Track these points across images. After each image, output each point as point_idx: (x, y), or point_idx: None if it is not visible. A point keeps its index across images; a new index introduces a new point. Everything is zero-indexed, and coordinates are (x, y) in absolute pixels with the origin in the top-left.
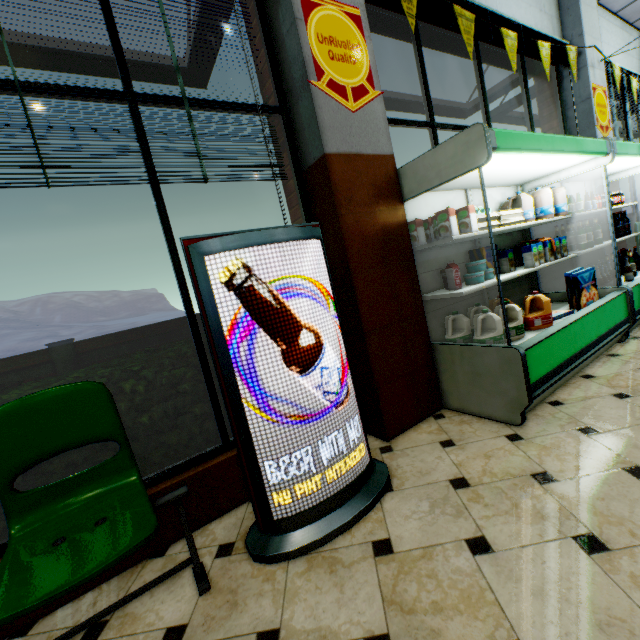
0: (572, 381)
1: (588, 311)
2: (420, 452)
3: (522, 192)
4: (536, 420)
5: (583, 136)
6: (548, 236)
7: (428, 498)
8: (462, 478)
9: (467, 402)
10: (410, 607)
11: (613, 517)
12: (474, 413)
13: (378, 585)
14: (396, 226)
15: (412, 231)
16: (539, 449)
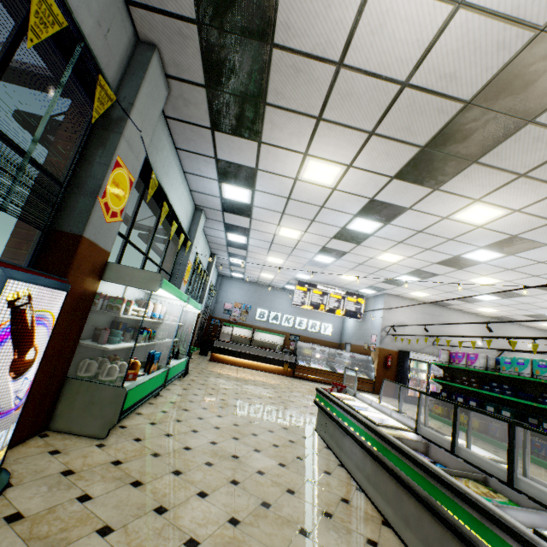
0: (132, 415)
1: (154, 375)
2: (33, 459)
3: (147, 297)
4: (113, 435)
5: (178, 280)
6: (146, 325)
7: (47, 484)
8: (70, 470)
9: (73, 424)
10: (46, 535)
11: (146, 472)
12: (75, 432)
13: (18, 535)
14: (91, 292)
15: (96, 299)
16: (115, 450)
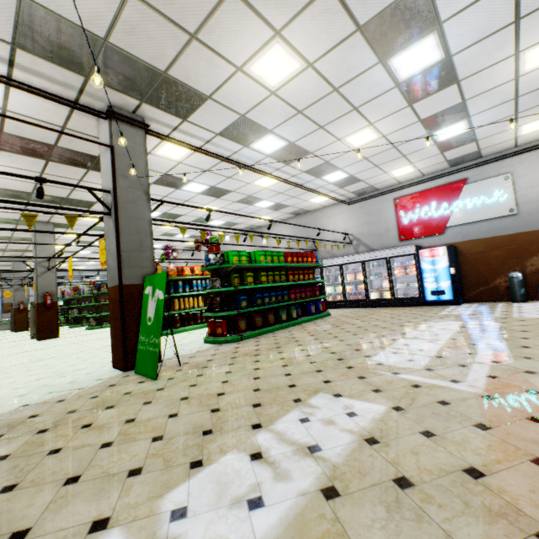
0: None
1: None
2: None
3: None
4: None
5: None
6: None
7: None
8: None
9: None
10: None
11: None
12: None
13: None
14: None
15: None
16: None
